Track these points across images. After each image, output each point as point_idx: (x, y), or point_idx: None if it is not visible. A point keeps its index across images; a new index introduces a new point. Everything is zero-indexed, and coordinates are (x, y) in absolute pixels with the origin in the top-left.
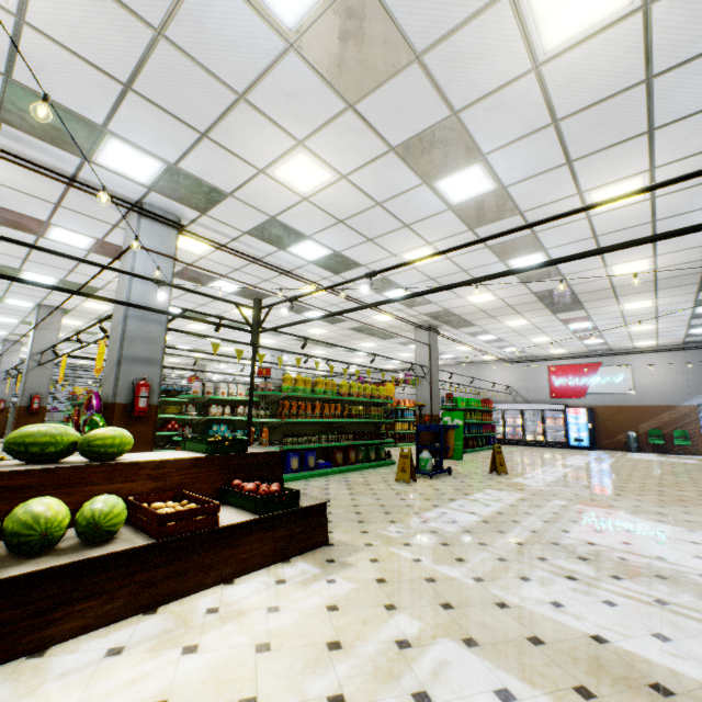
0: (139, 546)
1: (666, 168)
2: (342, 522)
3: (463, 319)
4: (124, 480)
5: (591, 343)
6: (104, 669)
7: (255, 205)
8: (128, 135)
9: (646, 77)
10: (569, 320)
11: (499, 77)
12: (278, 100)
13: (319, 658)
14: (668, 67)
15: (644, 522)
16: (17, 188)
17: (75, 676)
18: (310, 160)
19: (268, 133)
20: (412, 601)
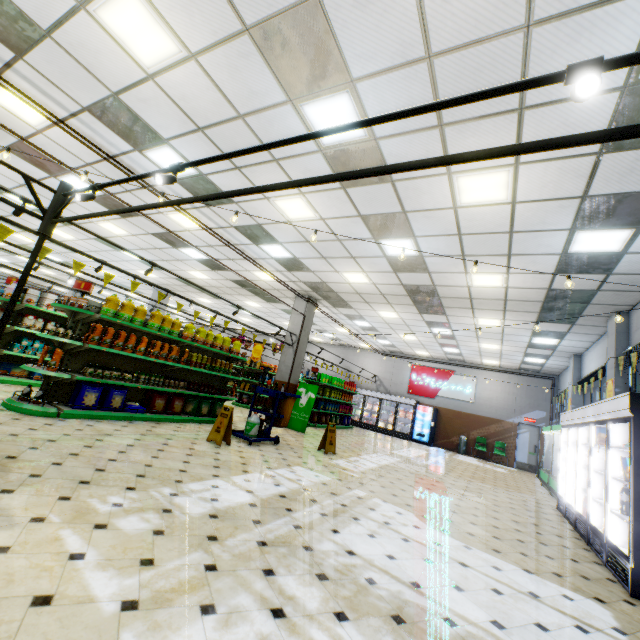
0: None
1: (529, 167)
2: (54, 479)
3: (341, 298)
4: None
5: (450, 352)
6: None
7: (87, 65)
8: None
9: (526, 21)
10: (433, 324)
11: None
12: None
13: None
14: (549, 14)
15: (427, 530)
16: None
17: None
18: (145, 9)
19: None
20: None
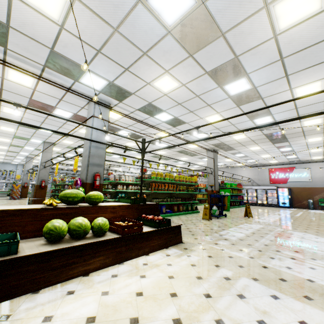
0: (116, 237)
1: None
2: (185, 234)
3: (229, 147)
4: (102, 213)
5: (290, 158)
6: (113, 281)
7: (143, 98)
8: (95, 70)
9: None
10: (280, 147)
11: (258, 41)
12: (160, 54)
13: (195, 281)
14: None
15: (322, 238)
16: (46, 93)
17: (104, 283)
18: (170, 78)
19: (153, 67)
20: (226, 264)
